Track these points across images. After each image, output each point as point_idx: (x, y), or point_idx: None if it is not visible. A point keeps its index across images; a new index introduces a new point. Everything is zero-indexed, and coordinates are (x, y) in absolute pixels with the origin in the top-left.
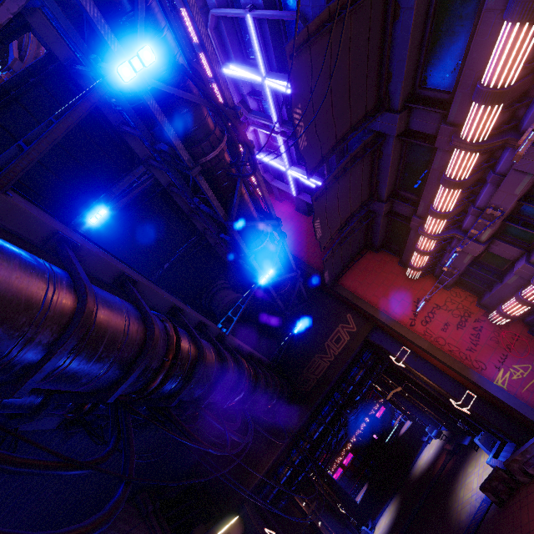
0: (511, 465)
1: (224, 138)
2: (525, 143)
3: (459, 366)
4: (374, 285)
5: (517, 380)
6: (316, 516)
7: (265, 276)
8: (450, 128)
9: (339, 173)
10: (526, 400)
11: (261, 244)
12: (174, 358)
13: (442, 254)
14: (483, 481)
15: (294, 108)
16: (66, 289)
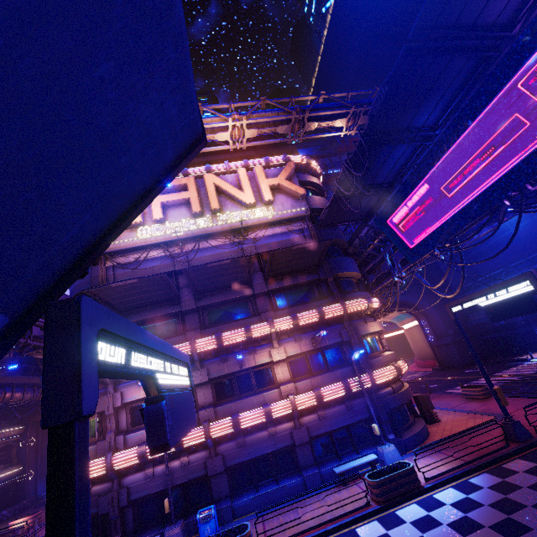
0: None
1: None
2: None
3: None
4: None
5: None
6: None
7: None
8: None
9: None
10: None
11: None
12: None
13: None
14: None
15: None
16: None
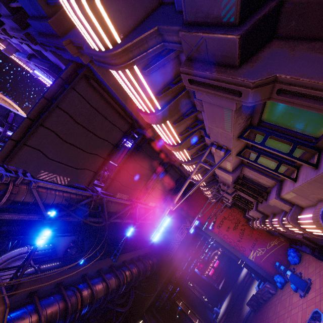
0: (257, 295)
1: (92, 203)
2: (193, 226)
3: (233, 250)
4: (195, 207)
5: (259, 256)
6: (188, 308)
7: (129, 232)
8: None
9: (155, 184)
10: (262, 266)
11: (127, 215)
12: (81, 307)
13: None
14: (248, 300)
15: (116, 195)
16: (35, 319)
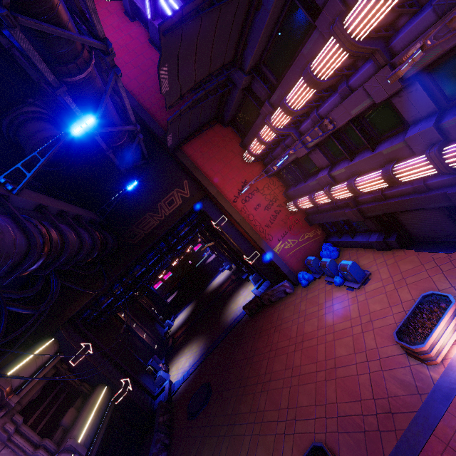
0: (264, 296)
1: None
2: (408, 62)
3: (256, 237)
4: (214, 160)
5: (287, 249)
6: (133, 321)
7: (81, 125)
8: (339, 3)
9: (204, 5)
10: (286, 262)
11: (78, 74)
12: None
13: (276, 147)
14: (246, 304)
15: None
16: None
